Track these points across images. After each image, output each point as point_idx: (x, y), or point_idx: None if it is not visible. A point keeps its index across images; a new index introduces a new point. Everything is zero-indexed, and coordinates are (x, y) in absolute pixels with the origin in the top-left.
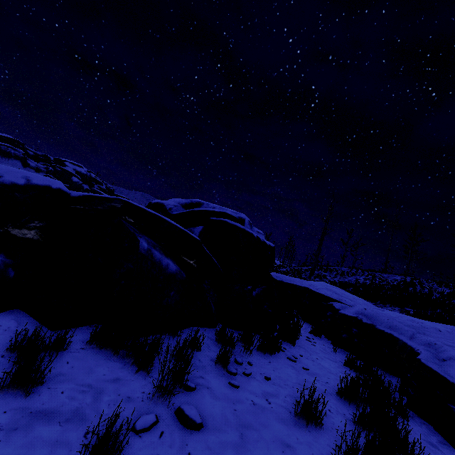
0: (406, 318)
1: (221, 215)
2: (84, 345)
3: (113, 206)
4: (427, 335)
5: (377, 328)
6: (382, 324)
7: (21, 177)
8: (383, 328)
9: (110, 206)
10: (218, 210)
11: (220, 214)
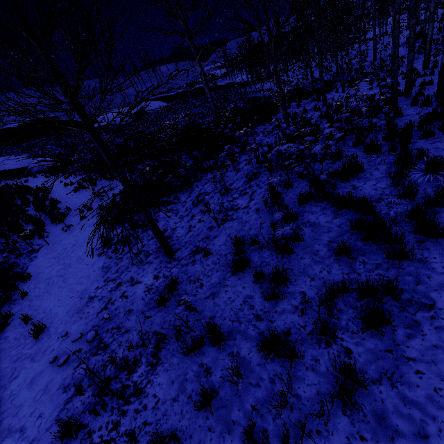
0: None
1: None
2: None
3: None
4: None
5: None
6: None
7: None
8: None
9: None
10: None
11: None
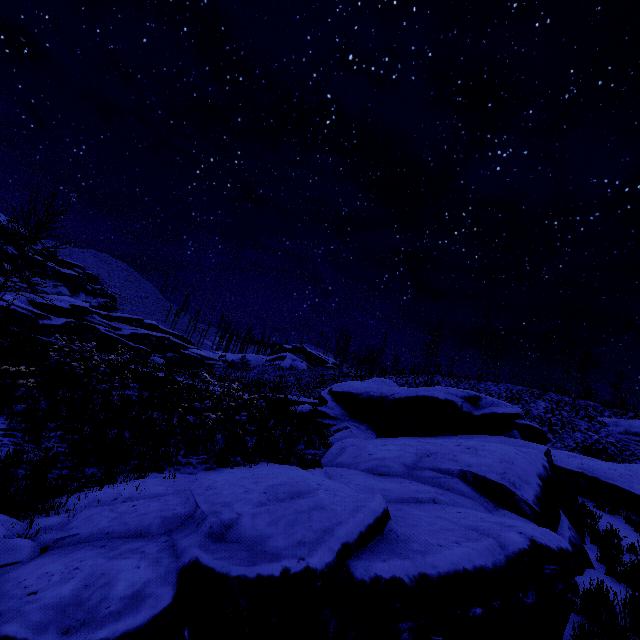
0: (604, 467)
1: (517, 416)
2: (596, 547)
3: (550, 456)
4: (633, 482)
5: (601, 480)
6: (602, 477)
7: (542, 459)
8: (607, 480)
9: (550, 457)
10: (512, 410)
11: (516, 415)
